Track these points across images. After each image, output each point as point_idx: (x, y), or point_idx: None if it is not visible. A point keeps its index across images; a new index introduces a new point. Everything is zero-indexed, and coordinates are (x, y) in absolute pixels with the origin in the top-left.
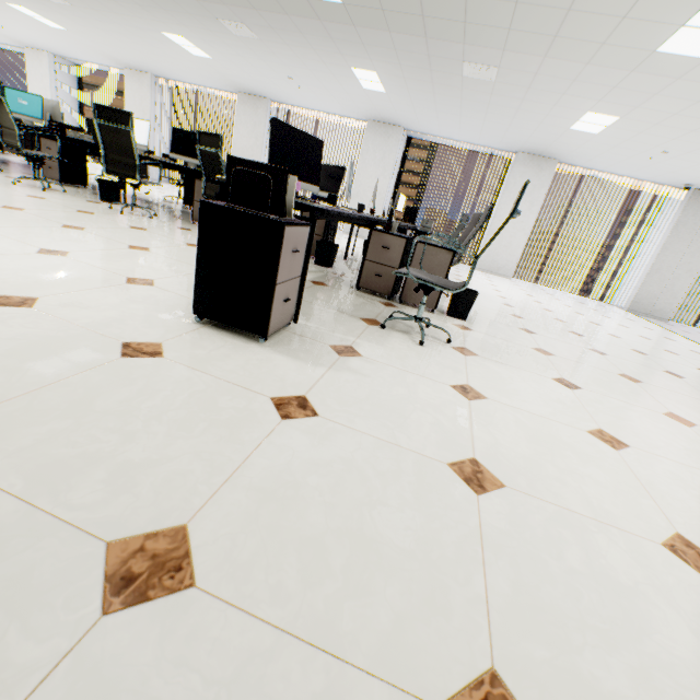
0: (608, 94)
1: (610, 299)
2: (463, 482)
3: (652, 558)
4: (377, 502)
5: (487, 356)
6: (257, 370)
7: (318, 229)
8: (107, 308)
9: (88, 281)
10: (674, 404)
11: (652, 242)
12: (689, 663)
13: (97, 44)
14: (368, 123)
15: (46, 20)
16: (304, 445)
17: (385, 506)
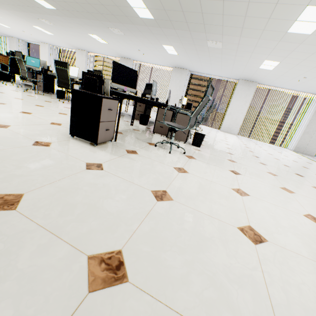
0: (272, 52)
1: (286, 145)
2: (153, 197)
3: (228, 231)
4: (109, 197)
5: (200, 159)
6: (87, 154)
7: (142, 109)
8: (36, 131)
9: (34, 122)
10: (289, 185)
11: (305, 119)
12: (216, 263)
13: (65, 40)
14: (173, 68)
15: (46, 31)
16: (90, 178)
17: (111, 199)
